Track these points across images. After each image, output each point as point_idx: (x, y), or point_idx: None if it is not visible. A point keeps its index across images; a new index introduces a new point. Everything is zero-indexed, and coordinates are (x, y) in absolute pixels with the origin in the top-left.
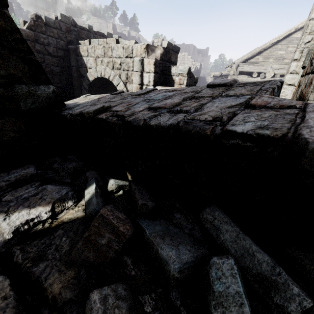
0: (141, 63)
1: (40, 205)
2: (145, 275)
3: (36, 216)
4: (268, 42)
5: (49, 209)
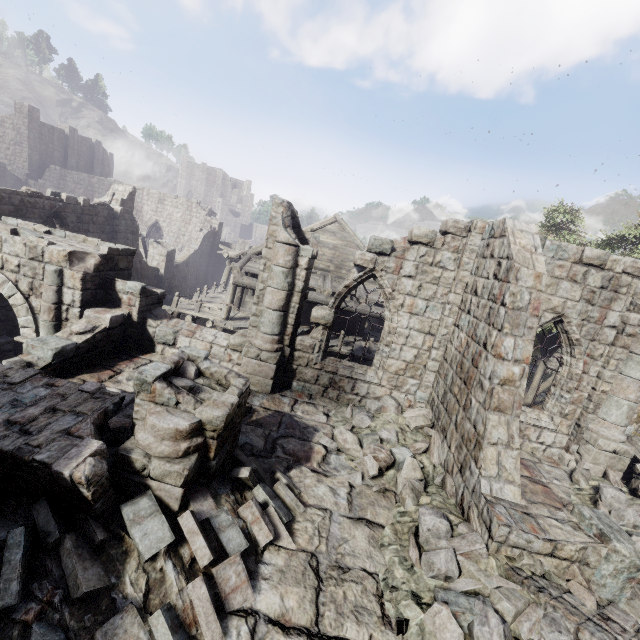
0: (59, 275)
1: None
2: None
3: None
4: None
5: None
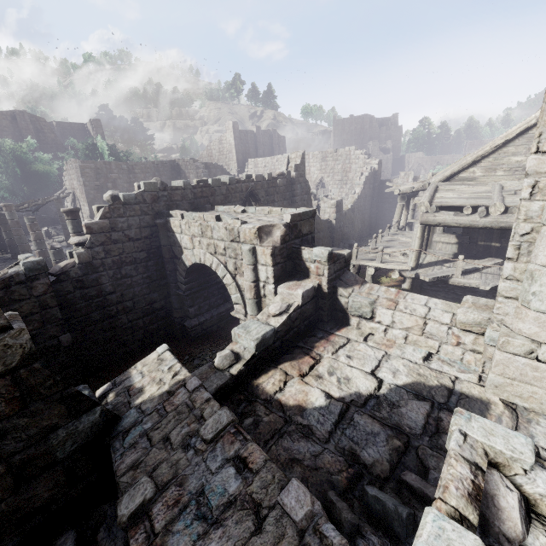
0: (252, 253)
1: None
2: None
3: None
4: (488, 145)
5: None
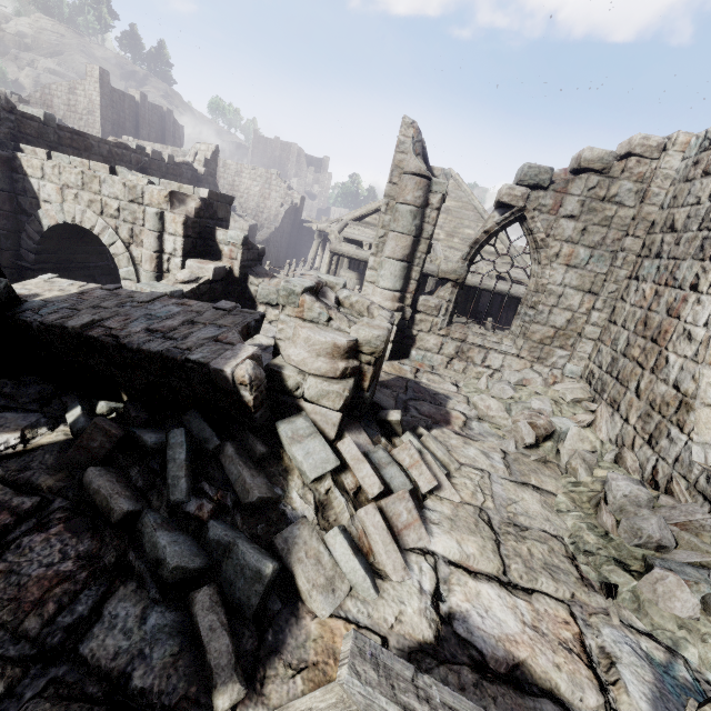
0: (160, 218)
1: (5, 433)
2: (134, 461)
3: (4, 441)
4: None
5: (19, 435)
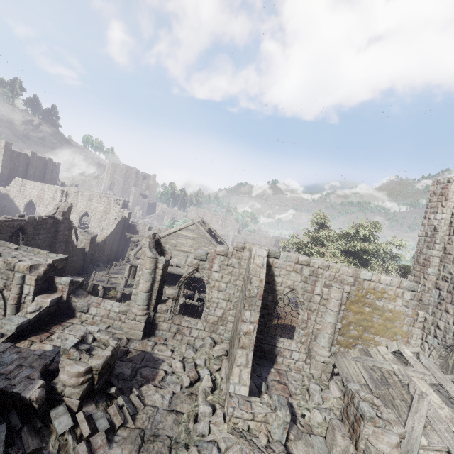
0: (22, 278)
1: None
2: None
3: None
4: (164, 233)
5: None
